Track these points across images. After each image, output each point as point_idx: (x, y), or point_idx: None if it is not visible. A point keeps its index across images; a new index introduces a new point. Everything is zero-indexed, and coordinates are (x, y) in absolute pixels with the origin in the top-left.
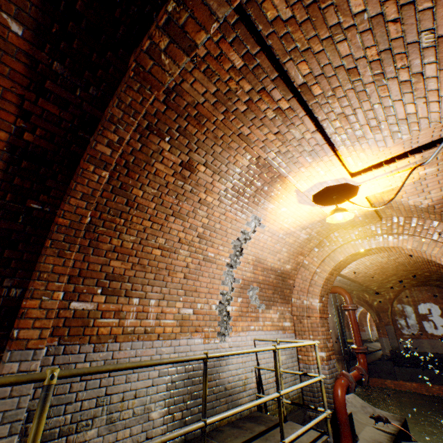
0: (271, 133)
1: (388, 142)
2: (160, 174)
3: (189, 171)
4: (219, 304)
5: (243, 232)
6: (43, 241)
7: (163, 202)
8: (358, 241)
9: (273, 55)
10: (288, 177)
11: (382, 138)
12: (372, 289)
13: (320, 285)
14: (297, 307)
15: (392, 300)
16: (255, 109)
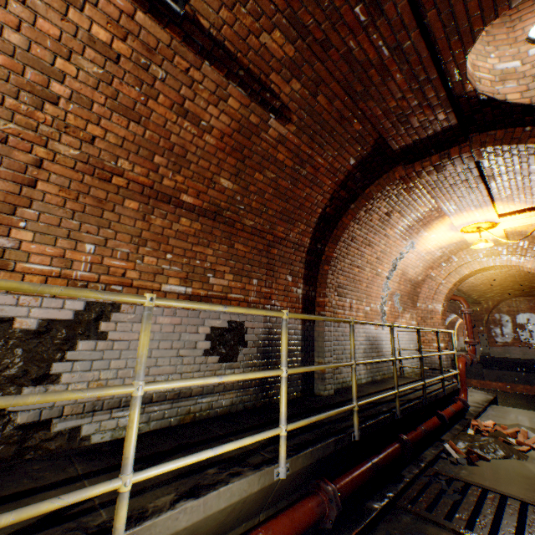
0: (455, 197)
1: (534, 203)
2: (372, 220)
3: (387, 217)
4: (380, 305)
5: (400, 253)
6: (319, 266)
7: (366, 237)
8: (484, 259)
9: (479, 165)
10: (450, 217)
11: (531, 201)
12: (473, 298)
13: (444, 294)
14: (422, 310)
15: (490, 309)
16: (454, 187)
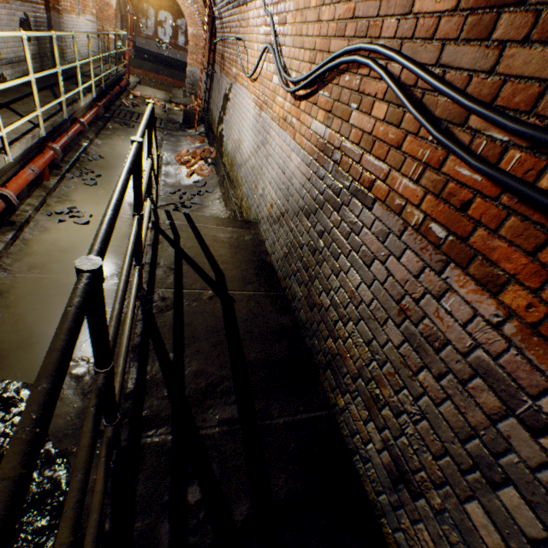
0: None
1: None
2: None
3: None
4: None
5: None
6: None
7: None
8: None
9: None
10: None
11: None
12: None
13: None
14: (101, 2)
15: None
16: None
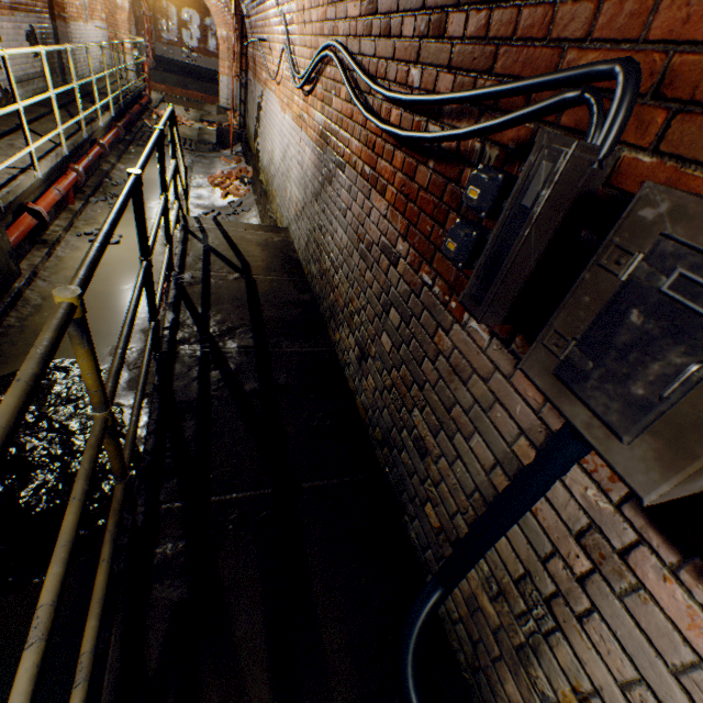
0: None
1: None
2: None
3: None
4: None
5: None
6: None
7: None
8: None
9: None
10: None
11: None
12: None
13: None
14: (111, 4)
15: None
16: None
